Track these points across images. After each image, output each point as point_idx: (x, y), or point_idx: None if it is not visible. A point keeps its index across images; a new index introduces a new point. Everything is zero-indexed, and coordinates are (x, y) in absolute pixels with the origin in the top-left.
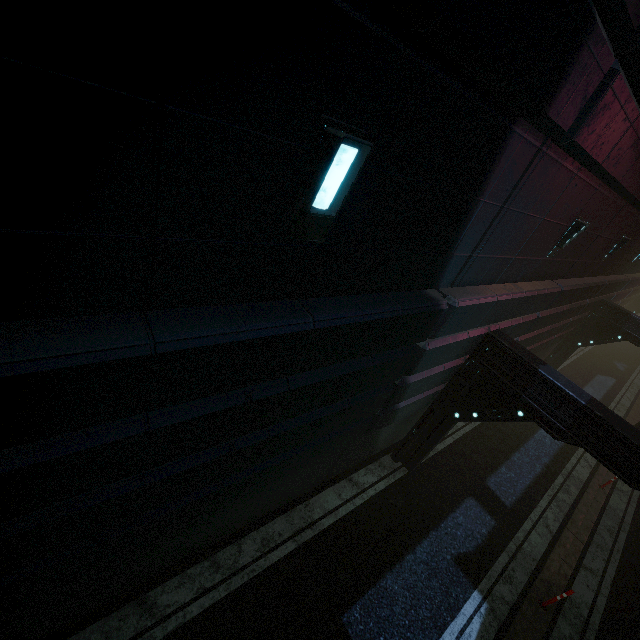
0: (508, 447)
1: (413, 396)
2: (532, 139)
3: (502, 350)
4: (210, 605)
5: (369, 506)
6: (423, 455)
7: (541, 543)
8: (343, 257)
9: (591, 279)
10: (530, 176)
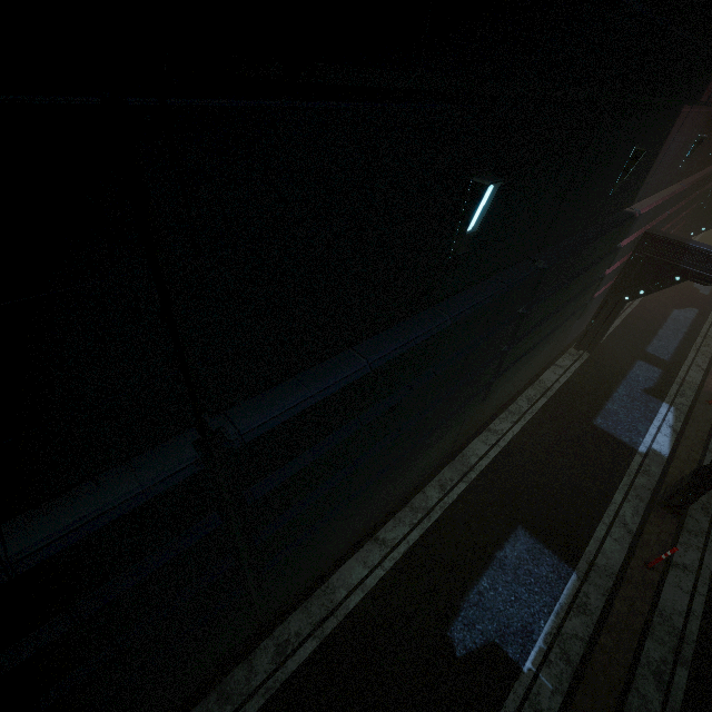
0: (652, 328)
1: (602, 288)
2: (687, 110)
3: (658, 240)
4: (522, 427)
5: (576, 376)
6: (601, 337)
7: (697, 376)
8: (616, 198)
9: (700, 173)
10: (682, 126)
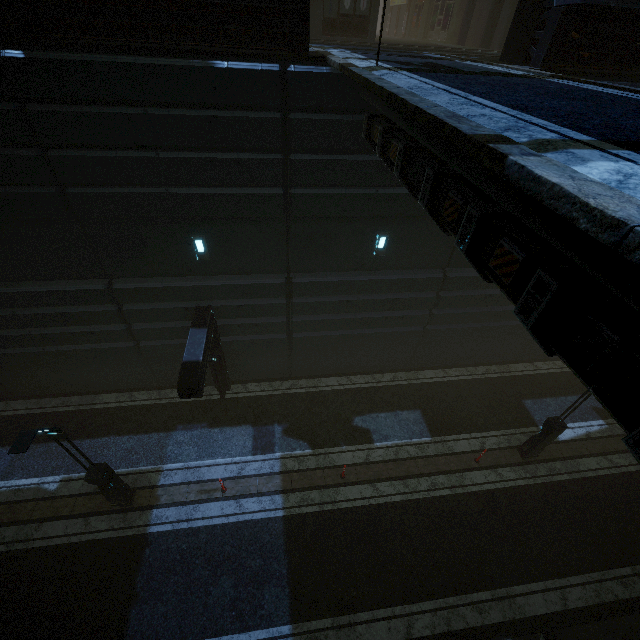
0: None
1: None
2: None
3: None
4: (466, 379)
5: (542, 375)
6: None
7: None
8: None
9: None
10: None
